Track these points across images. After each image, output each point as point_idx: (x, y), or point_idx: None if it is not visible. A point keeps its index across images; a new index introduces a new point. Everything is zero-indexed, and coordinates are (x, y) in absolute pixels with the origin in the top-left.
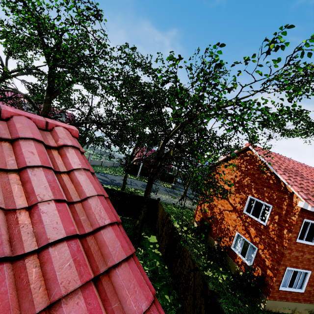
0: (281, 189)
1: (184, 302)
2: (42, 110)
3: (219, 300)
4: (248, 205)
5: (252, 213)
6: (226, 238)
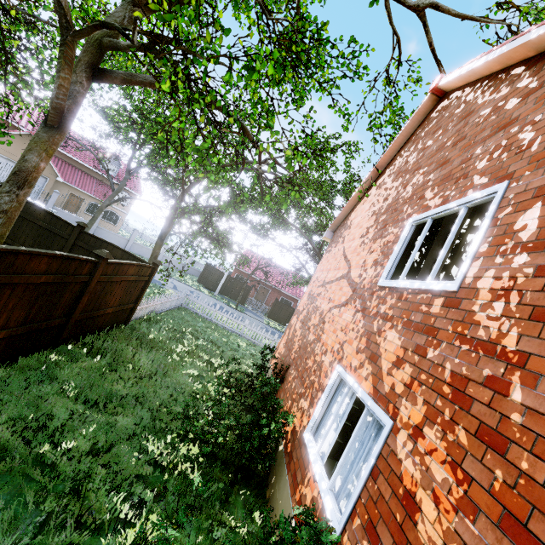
0: None
1: None
2: None
3: None
4: (402, 257)
5: (411, 277)
6: (304, 399)
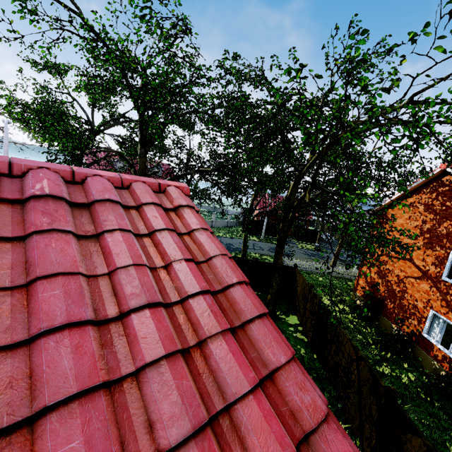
0: None
1: (345, 402)
2: (139, 167)
3: (403, 407)
4: (451, 267)
5: None
6: (412, 320)
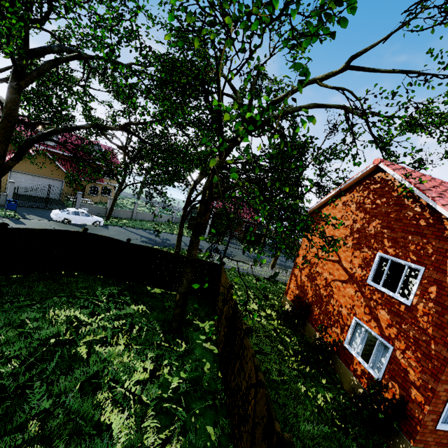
0: (445, 234)
1: (237, 445)
2: (5, 106)
3: (313, 442)
4: (376, 269)
5: (384, 284)
6: (335, 328)
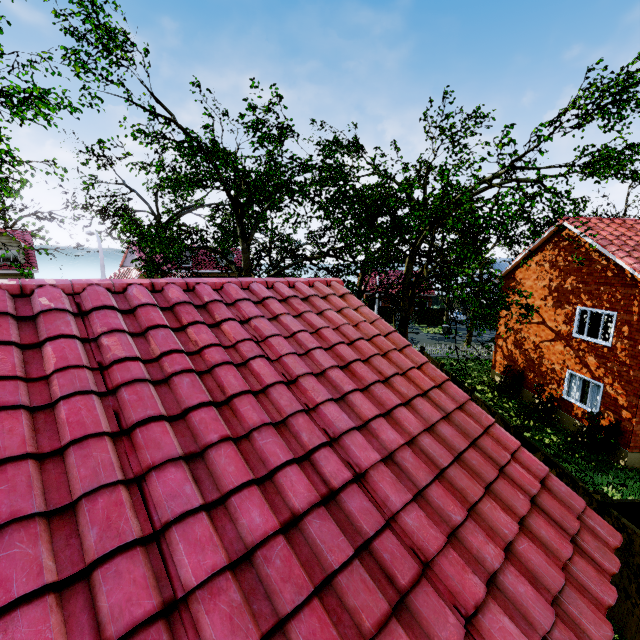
0: (627, 281)
1: None
2: (244, 263)
3: None
4: (579, 322)
5: (588, 334)
6: (552, 385)
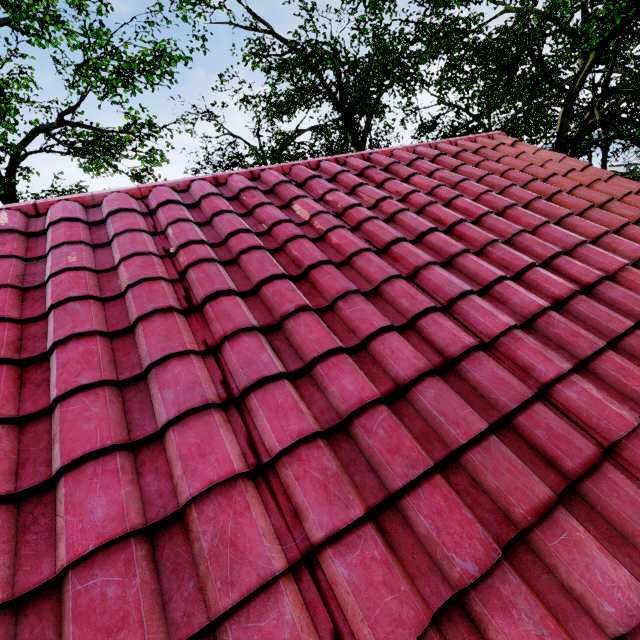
0: None
1: None
2: None
3: None
4: None
5: None
6: None
